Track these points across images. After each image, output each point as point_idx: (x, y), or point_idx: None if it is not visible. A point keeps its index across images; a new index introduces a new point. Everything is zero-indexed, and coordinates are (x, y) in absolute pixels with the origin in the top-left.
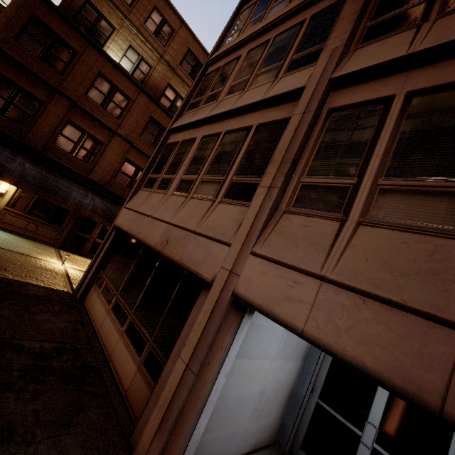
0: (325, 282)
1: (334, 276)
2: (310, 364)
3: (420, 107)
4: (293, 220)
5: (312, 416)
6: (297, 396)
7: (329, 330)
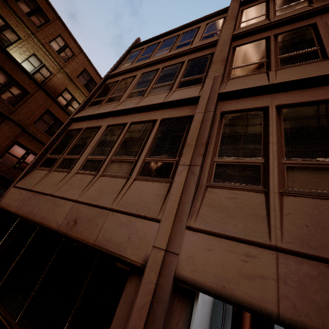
0: (281, 252)
1: (287, 245)
2: (215, 328)
3: (290, 114)
4: (218, 193)
5: None
6: None
7: (309, 309)
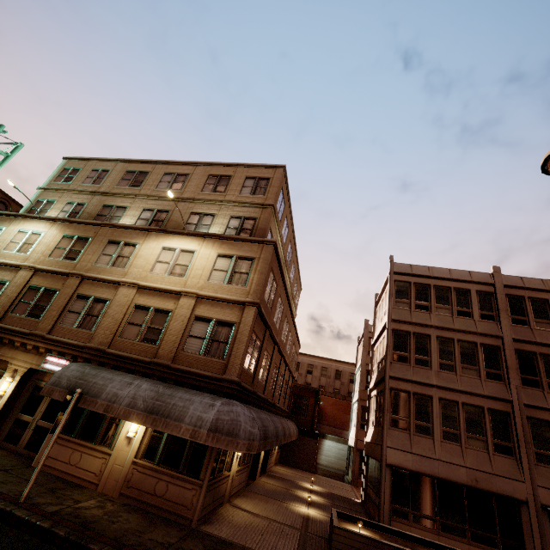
0: None
1: None
2: None
3: None
4: (541, 468)
5: None
6: None
7: None
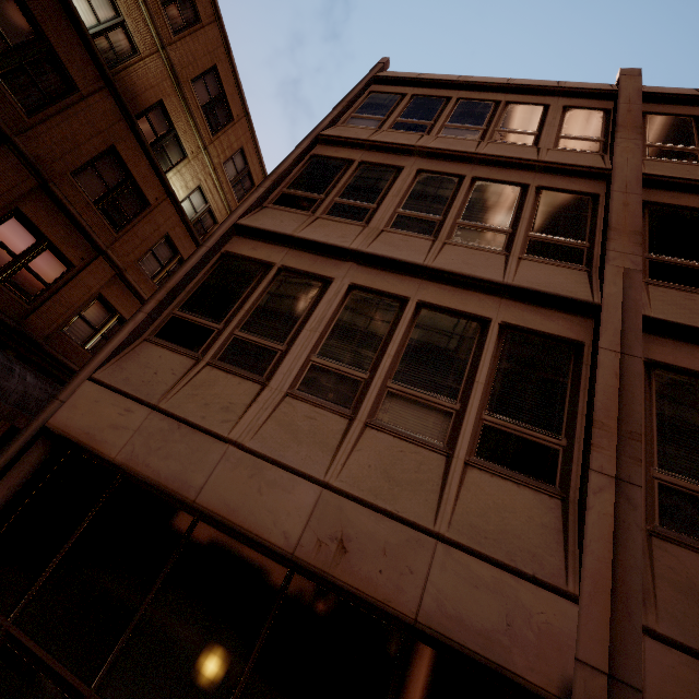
0: None
1: None
2: None
3: None
4: (680, 557)
5: None
6: None
7: None
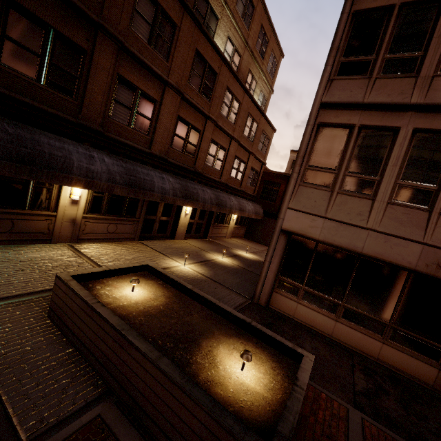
0: None
1: None
2: None
3: None
4: None
5: None
6: None
7: None
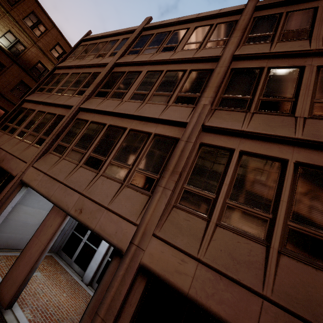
0: (45, 174)
1: (48, 173)
2: None
3: (90, 127)
4: (50, 155)
5: (69, 237)
6: (65, 230)
7: (40, 186)
